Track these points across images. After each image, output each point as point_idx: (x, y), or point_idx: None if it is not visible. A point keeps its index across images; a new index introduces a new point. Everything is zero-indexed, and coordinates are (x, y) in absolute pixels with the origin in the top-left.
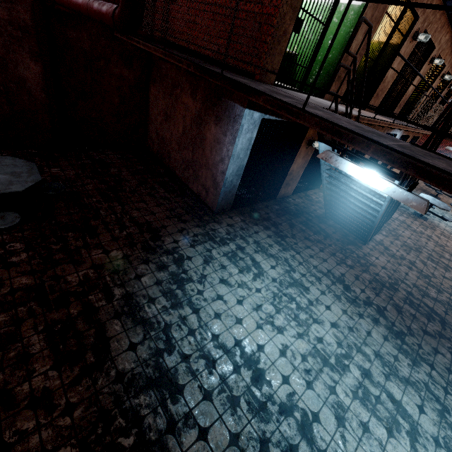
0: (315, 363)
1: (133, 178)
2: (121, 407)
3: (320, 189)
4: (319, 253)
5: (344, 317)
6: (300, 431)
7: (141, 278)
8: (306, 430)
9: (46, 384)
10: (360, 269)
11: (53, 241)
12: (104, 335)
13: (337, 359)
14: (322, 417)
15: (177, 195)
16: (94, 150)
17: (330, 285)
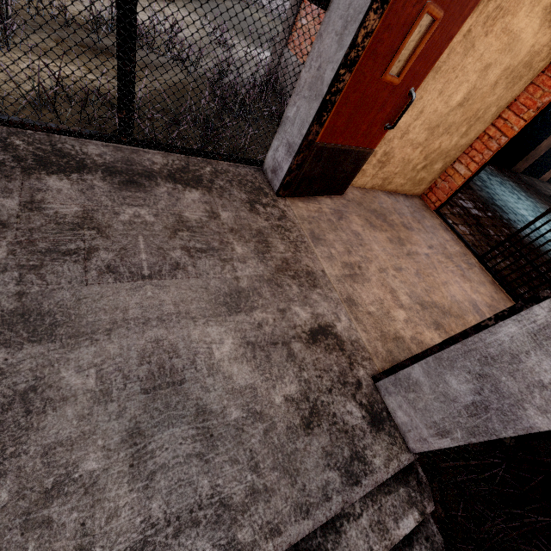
0: None
1: None
2: (488, 204)
3: (539, 180)
4: None
5: None
6: None
7: None
8: None
9: None
10: None
11: None
12: None
13: None
14: None
15: None
16: None
17: None
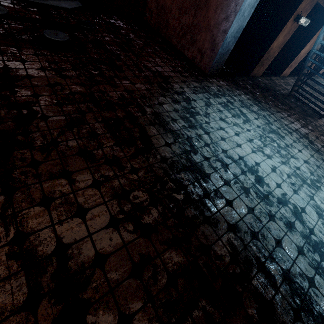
0: (297, 180)
1: (139, 40)
2: (169, 177)
3: (280, 77)
4: (287, 117)
5: (312, 159)
6: (294, 215)
7: (163, 105)
8: (298, 215)
9: (113, 153)
10: (318, 133)
11: (91, 68)
12: (146, 133)
13: (312, 182)
14: (307, 211)
15: (175, 58)
16: (103, 14)
17: (299, 138)
